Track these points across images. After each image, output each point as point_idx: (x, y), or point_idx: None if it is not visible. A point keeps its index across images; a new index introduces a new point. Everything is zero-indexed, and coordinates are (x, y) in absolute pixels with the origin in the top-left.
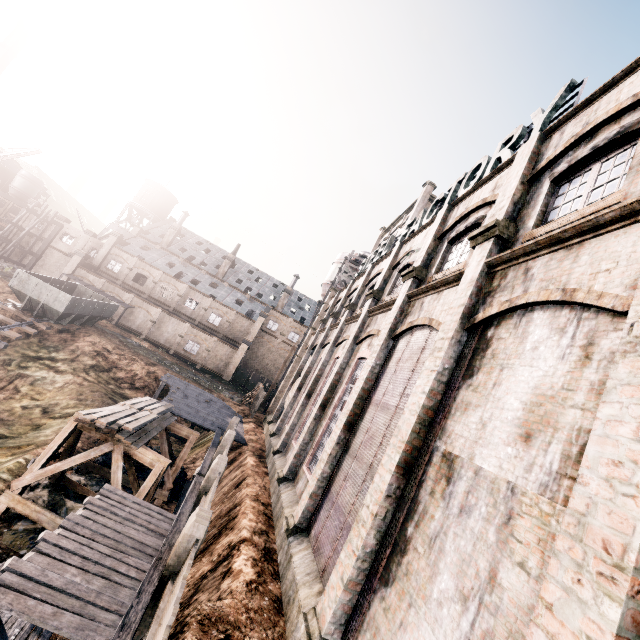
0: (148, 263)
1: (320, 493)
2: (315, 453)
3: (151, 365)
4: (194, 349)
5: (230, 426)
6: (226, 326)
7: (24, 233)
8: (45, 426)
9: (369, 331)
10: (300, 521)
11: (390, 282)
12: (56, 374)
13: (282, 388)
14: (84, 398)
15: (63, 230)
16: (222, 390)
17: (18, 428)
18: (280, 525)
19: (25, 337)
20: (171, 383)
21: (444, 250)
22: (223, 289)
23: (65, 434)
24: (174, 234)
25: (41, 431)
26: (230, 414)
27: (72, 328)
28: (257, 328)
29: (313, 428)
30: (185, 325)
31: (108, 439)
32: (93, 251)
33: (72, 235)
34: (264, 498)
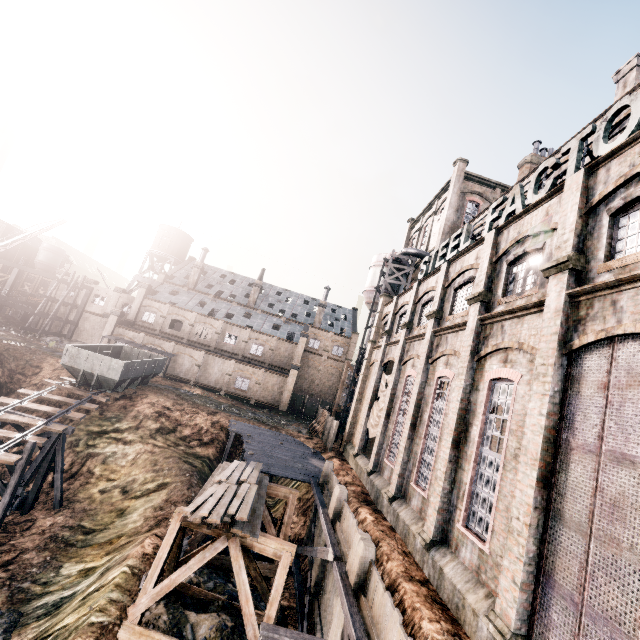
0: (180, 307)
1: (531, 581)
2: (469, 508)
3: (213, 414)
4: (244, 385)
5: (325, 473)
6: (269, 354)
7: (59, 304)
8: (129, 509)
9: (496, 344)
10: (516, 625)
11: (498, 279)
12: (125, 446)
13: (354, 413)
14: (160, 468)
15: (94, 293)
16: (285, 424)
17: (103, 517)
18: (471, 622)
19: (85, 412)
20: (240, 431)
21: (608, 226)
22: (257, 317)
23: (171, 537)
24: (198, 273)
25: (127, 516)
26: (308, 453)
27: (128, 393)
28: (301, 350)
29: (450, 473)
30: (230, 362)
31: (220, 533)
32: (125, 307)
33: (103, 296)
34: (415, 572)
